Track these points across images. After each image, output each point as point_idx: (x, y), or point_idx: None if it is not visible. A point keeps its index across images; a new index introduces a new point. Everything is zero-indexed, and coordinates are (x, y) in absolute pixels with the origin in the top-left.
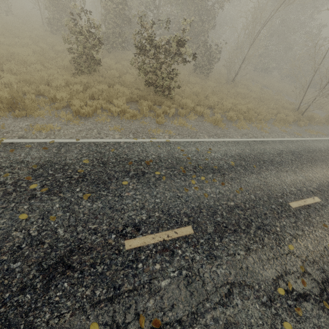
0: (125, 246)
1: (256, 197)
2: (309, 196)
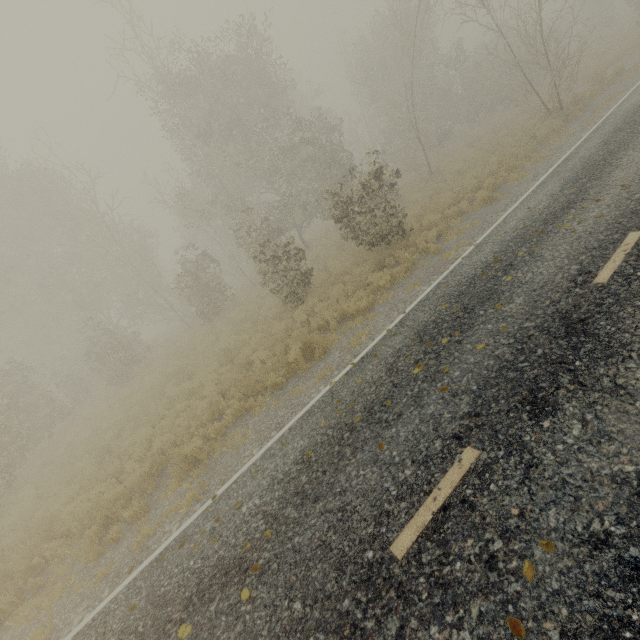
0: (600, 282)
1: None
2: None
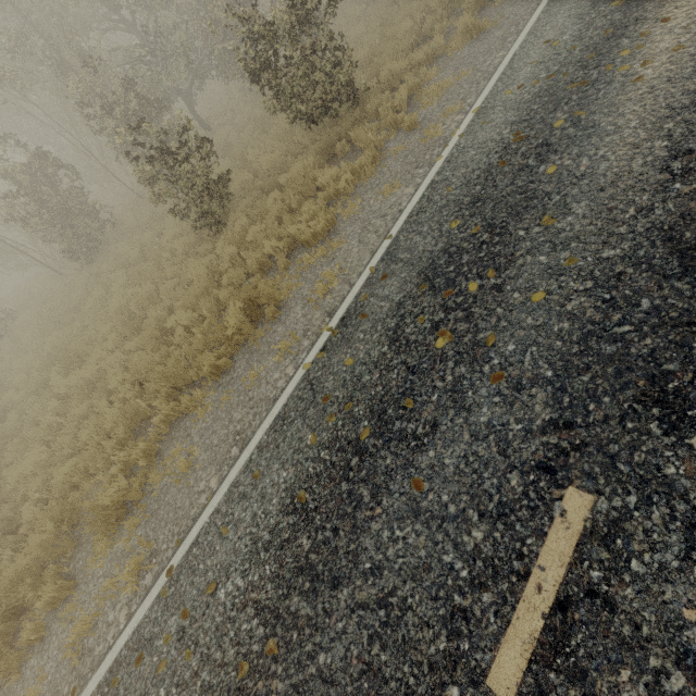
0: None
1: None
2: None
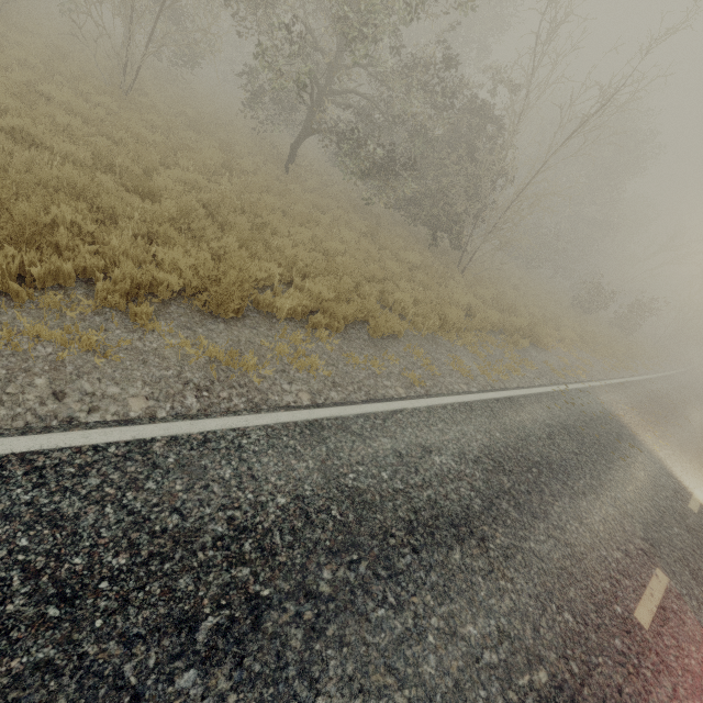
0: None
1: None
2: None
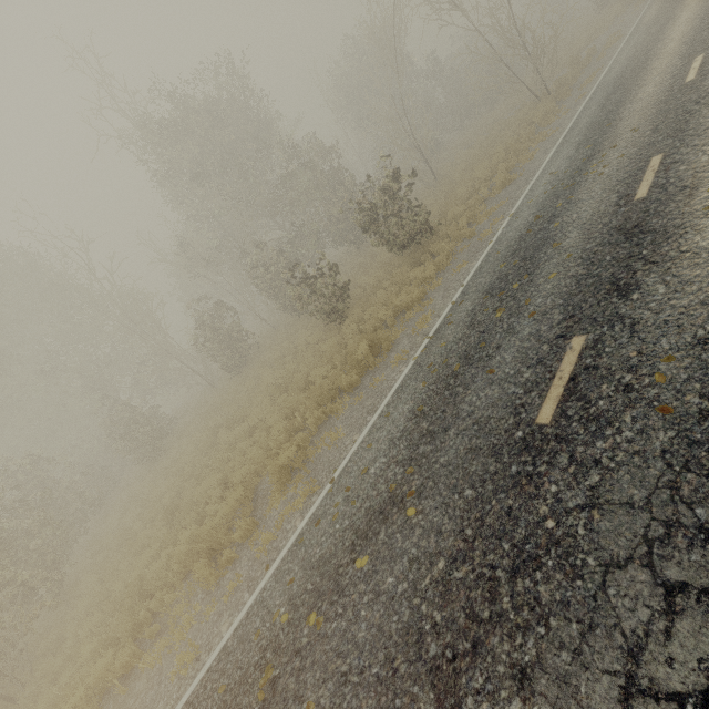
0: (641, 197)
1: (654, 114)
2: (689, 66)
